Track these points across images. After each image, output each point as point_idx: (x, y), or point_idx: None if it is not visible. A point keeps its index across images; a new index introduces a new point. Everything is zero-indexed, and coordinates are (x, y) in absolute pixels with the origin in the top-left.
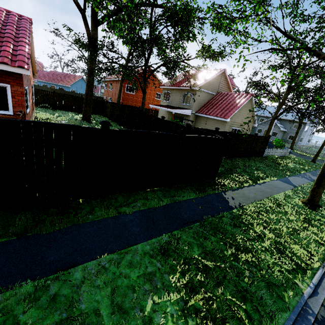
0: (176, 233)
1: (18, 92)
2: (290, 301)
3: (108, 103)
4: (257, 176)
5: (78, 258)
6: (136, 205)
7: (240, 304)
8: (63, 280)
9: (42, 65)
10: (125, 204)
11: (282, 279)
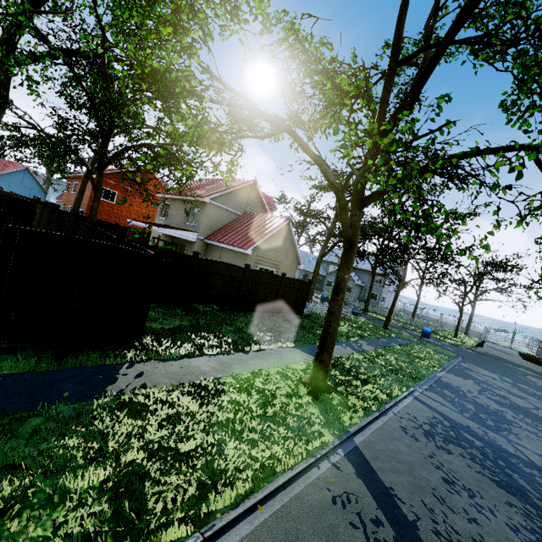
0: None
1: None
2: None
3: (39, 206)
4: (254, 340)
5: None
6: None
7: None
8: None
9: None
10: None
11: None
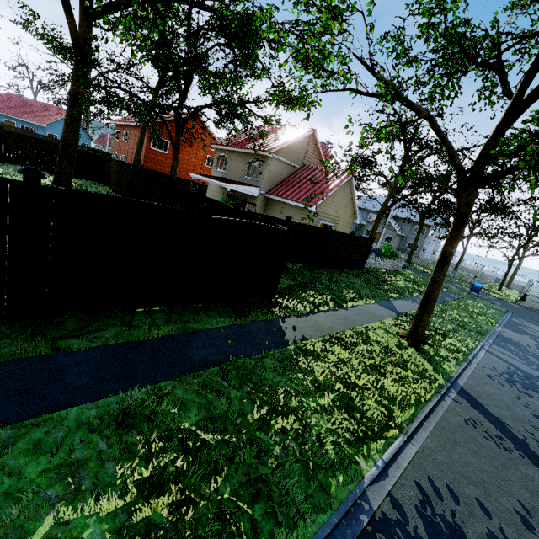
0: (163, 386)
1: None
2: (338, 493)
3: (114, 162)
4: (345, 297)
5: None
6: (101, 337)
7: (245, 507)
8: None
9: None
10: (77, 333)
11: (333, 457)
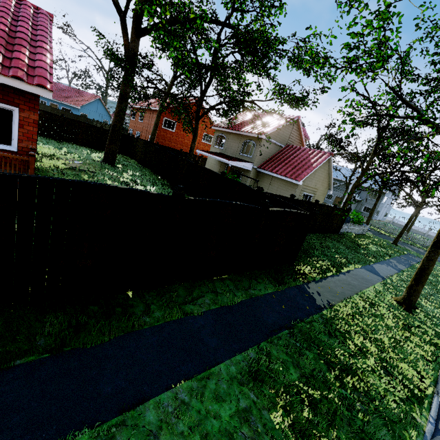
0: (264, 347)
1: (29, 119)
2: None
3: (140, 141)
4: (339, 263)
5: (145, 388)
6: (204, 302)
7: None
8: (132, 426)
9: None
10: (189, 300)
11: (399, 413)
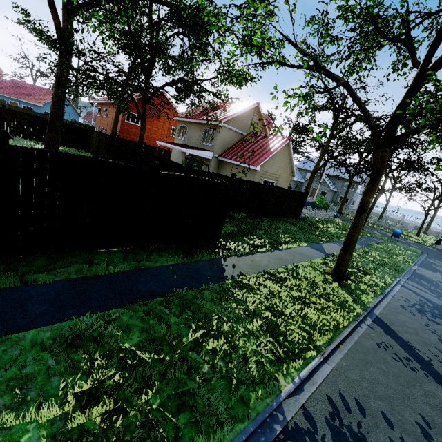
0: (112, 313)
1: None
2: (257, 406)
3: (94, 132)
4: (281, 241)
5: None
6: (65, 272)
7: (170, 417)
8: None
9: (0, 70)
10: (44, 269)
11: (255, 374)
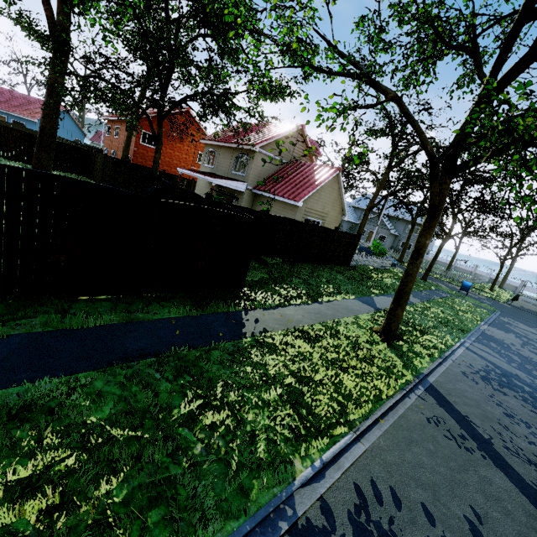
0: (81, 376)
1: None
2: (260, 497)
3: (98, 155)
4: (322, 292)
5: None
6: (27, 324)
7: (138, 513)
8: None
9: None
10: None
11: (263, 456)
